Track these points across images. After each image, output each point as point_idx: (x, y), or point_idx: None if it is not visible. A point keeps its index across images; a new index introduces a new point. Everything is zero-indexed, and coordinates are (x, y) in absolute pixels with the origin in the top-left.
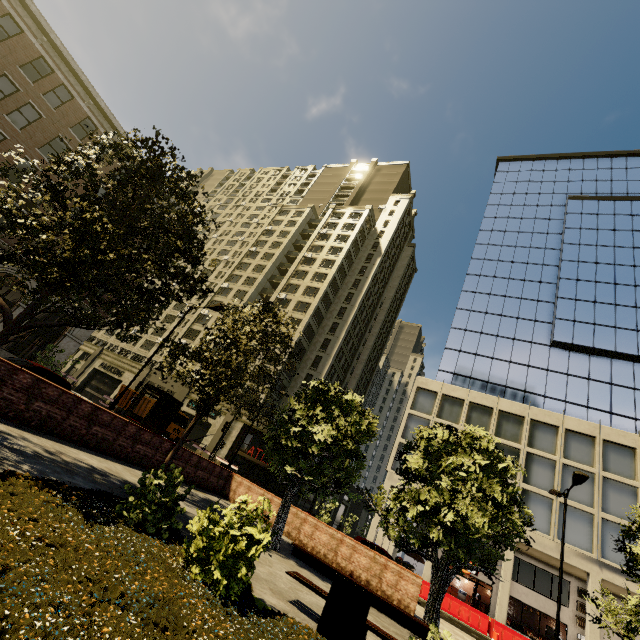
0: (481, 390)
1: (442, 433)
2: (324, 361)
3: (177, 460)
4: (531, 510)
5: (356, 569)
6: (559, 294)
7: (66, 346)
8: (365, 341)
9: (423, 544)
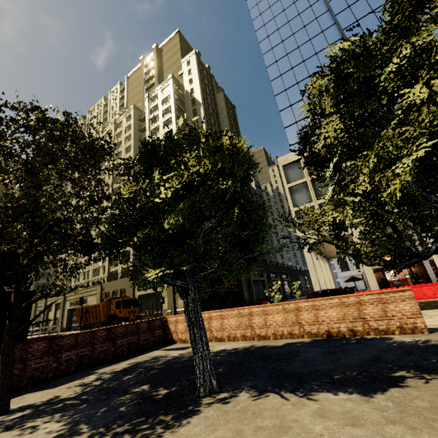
0: None
1: (348, 48)
2: None
3: (73, 350)
4: None
5: (331, 326)
6: (342, 27)
7: None
8: None
9: None
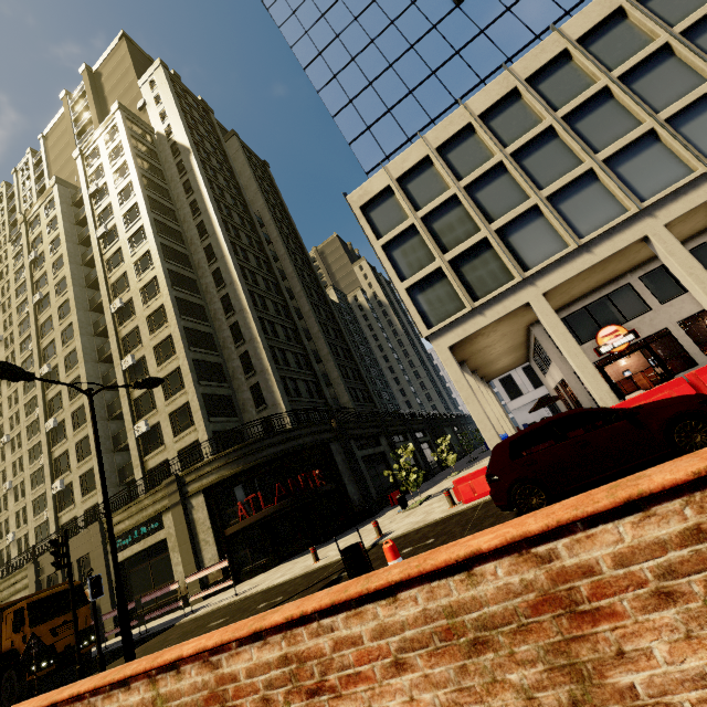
0: None
1: None
2: (243, 323)
3: None
4: (640, 173)
5: None
6: None
7: None
8: (282, 272)
9: None
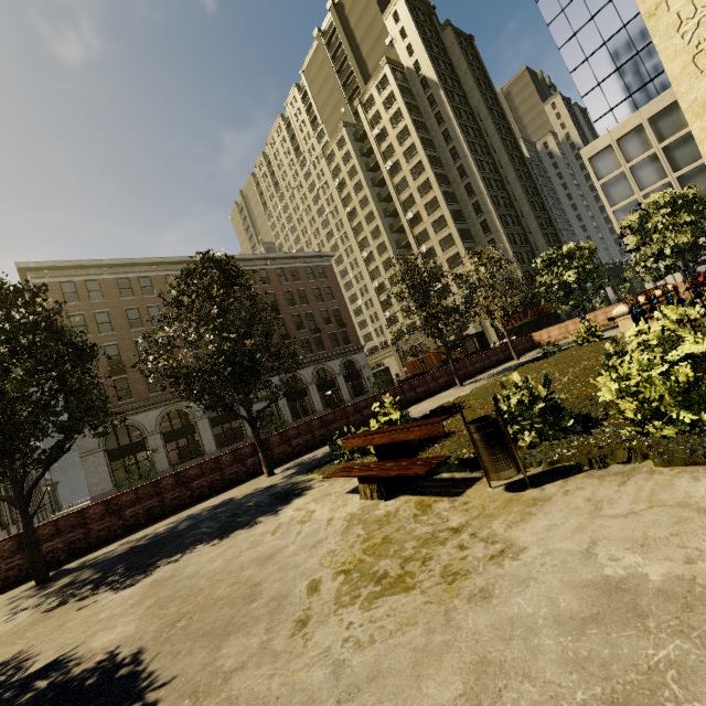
0: (651, 95)
1: (634, 217)
2: (490, 221)
3: (506, 351)
4: None
5: None
6: None
7: (366, 374)
8: (499, 164)
9: (668, 270)
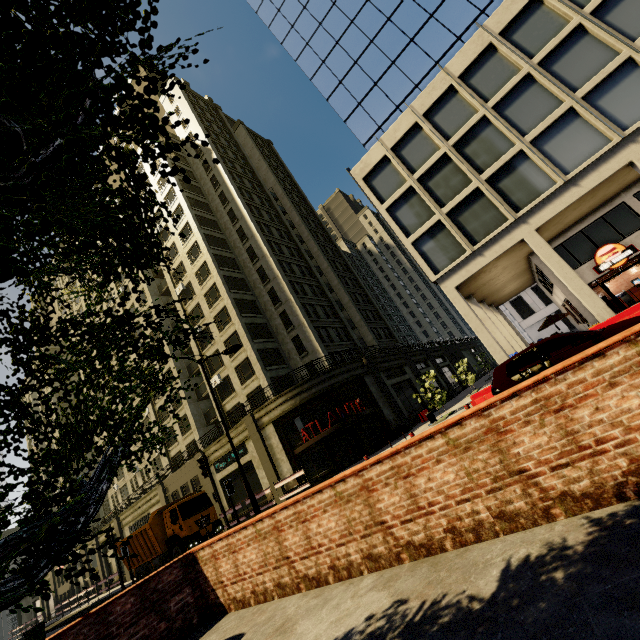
0: None
1: None
2: (278, 288)
3: None
4: (621, 102)
5: (639, 452)
6: None
7: None
8: (300, 238)
9: None
